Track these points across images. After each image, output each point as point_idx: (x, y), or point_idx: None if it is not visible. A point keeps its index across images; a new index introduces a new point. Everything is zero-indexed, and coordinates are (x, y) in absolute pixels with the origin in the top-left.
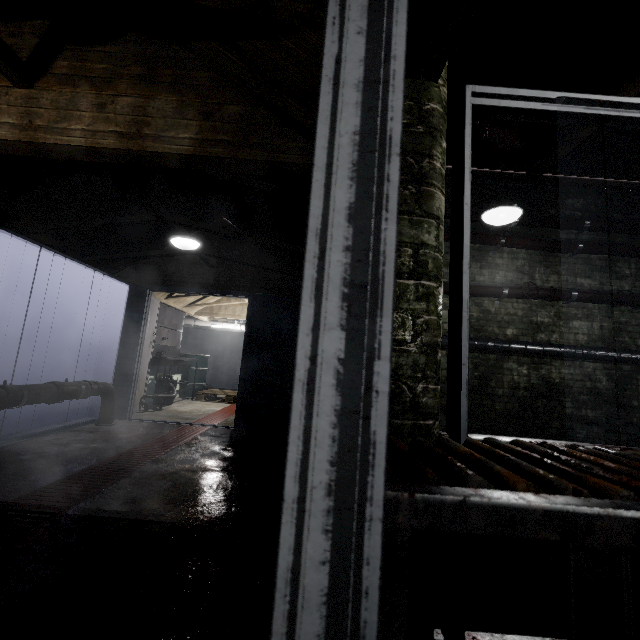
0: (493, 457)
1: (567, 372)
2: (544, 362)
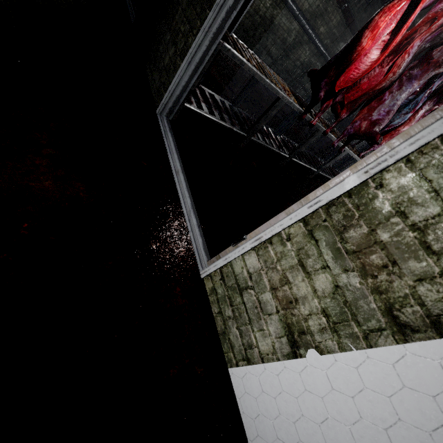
0: (236, 45)
1: (284, 21)
2: (280, 7)
